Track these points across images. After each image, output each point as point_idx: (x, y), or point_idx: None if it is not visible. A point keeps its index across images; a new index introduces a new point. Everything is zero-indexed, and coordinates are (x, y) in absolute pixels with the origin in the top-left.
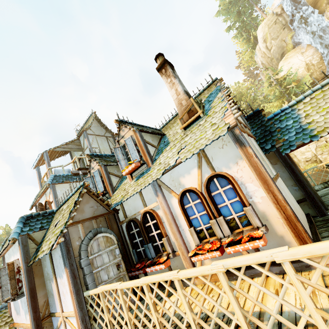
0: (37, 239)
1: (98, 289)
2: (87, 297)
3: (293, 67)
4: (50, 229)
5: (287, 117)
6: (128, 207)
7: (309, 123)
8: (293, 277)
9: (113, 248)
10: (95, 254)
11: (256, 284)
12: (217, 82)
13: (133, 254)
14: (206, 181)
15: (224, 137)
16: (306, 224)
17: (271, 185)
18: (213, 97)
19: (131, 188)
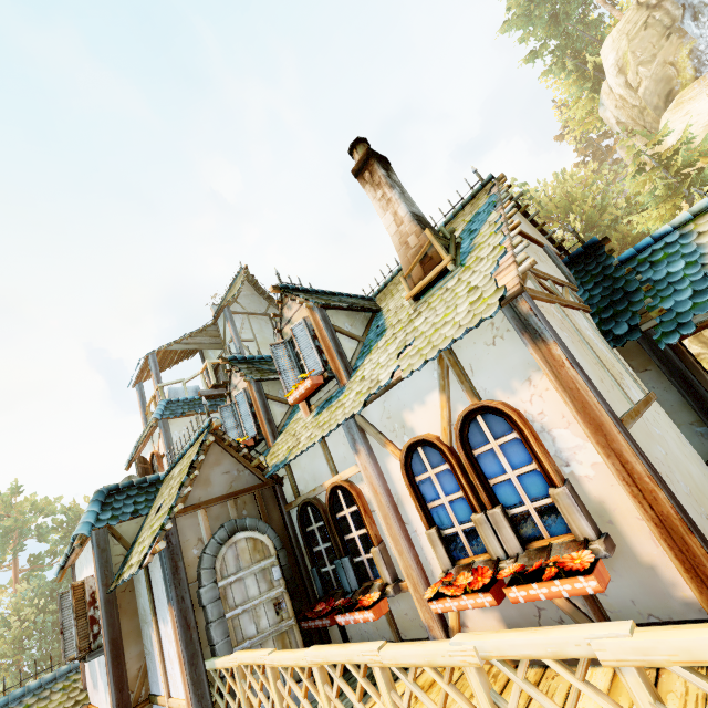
0: (126, 537)
1: (231, 659)
2: (212, 673)
3: (698, 121)
4: (150, 516)
5: (670, 255)
6: (302, 474)
7: None
8: None
9: (267, 565)
10: (230, 576)
11: None
12: (492, 186)
13: (313, 578)
14: (460, 421)
15: (497, 319)
16: None
17: (615, 436)
18: (479, 222)
19: (306, 432)
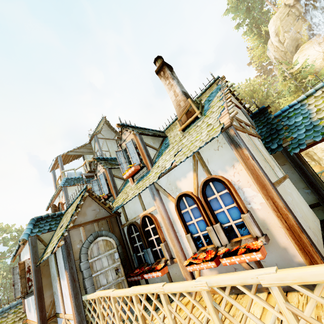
0: (45, 240)
1: (94, 294)
2: (85, 302)
3: (309, 59)
4: (57, 230)
5: (296, 114)
6: (129, 211)
7: (321, 119)
8: (283, 306)
9: (112, 252)
10: (95, 257)
11: (242, 308)
12: (219, 81)
13: (134, 258)
14: (202, 185)
15: (220, 138)
16: (318, 234)
17: (270, 190)
18: (212, 96)
19: (131, 191)
